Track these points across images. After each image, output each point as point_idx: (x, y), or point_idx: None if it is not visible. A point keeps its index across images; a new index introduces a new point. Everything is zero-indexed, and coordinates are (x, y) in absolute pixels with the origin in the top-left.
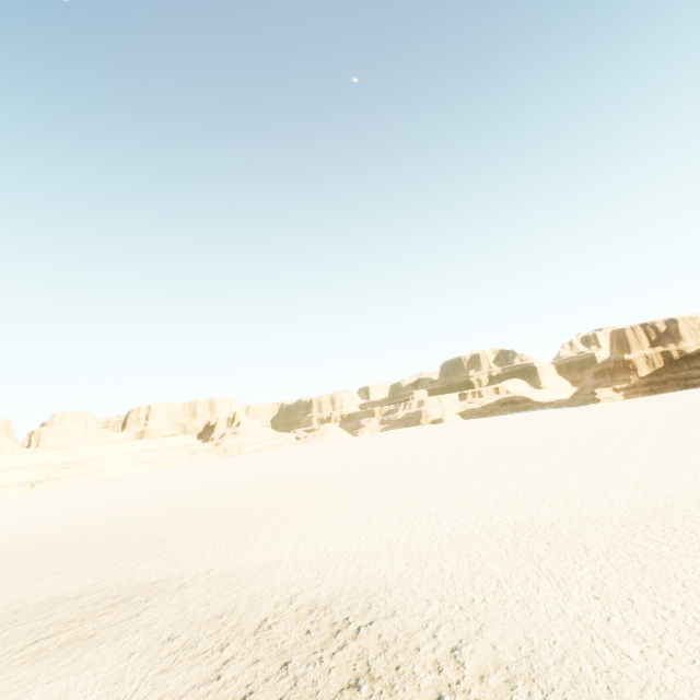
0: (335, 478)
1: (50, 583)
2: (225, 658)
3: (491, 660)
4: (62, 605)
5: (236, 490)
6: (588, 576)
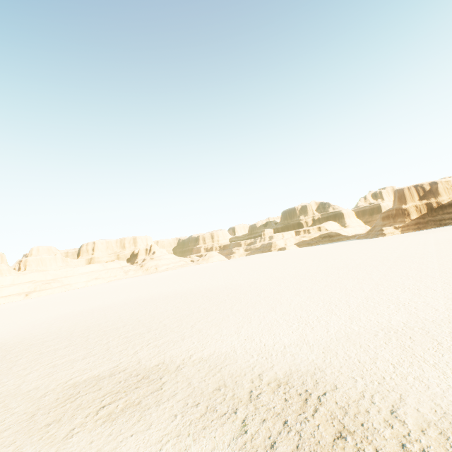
0: (234, 290)
1: (84, 365)
2: (242, 419)
3: (421, 419)
4: (104, 381)
5: (170, 298)
6: (451, 361)
